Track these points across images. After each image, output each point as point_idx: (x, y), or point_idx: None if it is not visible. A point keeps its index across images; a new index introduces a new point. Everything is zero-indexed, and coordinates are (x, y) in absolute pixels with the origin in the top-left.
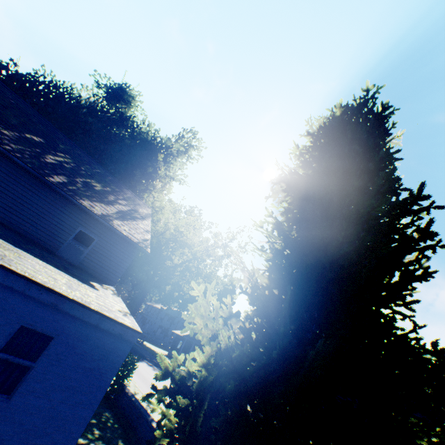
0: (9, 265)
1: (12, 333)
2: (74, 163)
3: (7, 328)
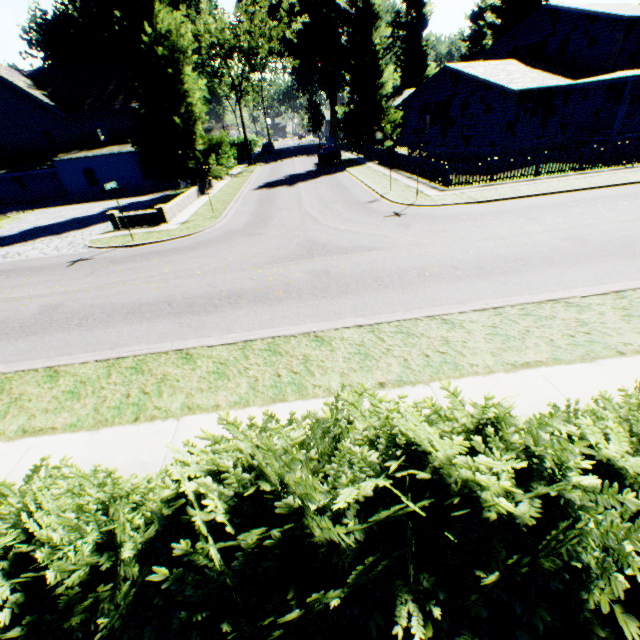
0: (122, 152)
1: (139, 166)
2: (117, 81)
3: (138, 166)
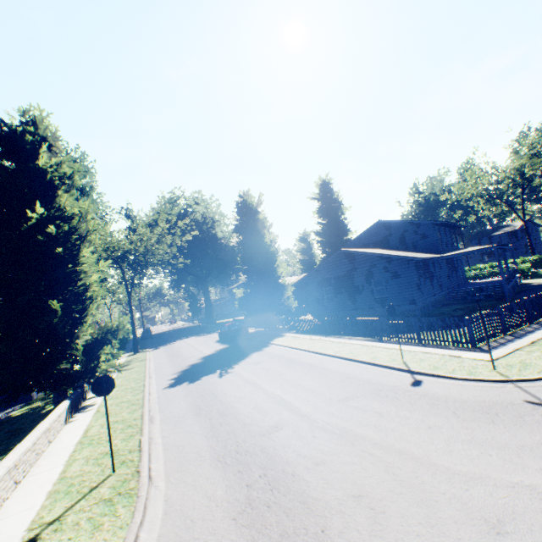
0: None
1: None
2: None
3: None
